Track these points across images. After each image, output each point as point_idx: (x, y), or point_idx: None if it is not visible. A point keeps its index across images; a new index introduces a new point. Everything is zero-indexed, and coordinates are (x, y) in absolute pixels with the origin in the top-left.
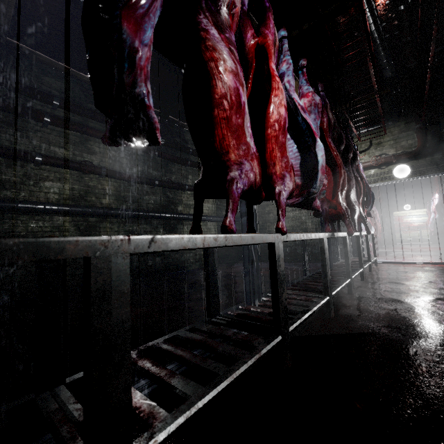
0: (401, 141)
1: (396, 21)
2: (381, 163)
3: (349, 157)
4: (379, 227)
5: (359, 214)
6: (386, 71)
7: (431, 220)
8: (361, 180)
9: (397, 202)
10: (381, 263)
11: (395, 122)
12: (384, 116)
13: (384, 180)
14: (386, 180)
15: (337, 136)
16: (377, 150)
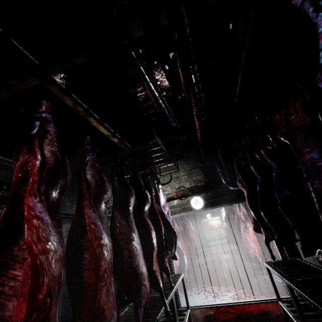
0: (192, 176)
1: (167, 80)
2: (181, 195)
3: (131, 205)
4: (194, 236)
5: (147, 294)
6: (171, 122)
7: (224, 227)
8: (158, 223)
9: (203, 212)
10: (197, 310)
11: (186, 161)
12: (178, 156)
13: (186, 211)
14: (187, 211)
15: (95, 181)
16: (176, 182)
